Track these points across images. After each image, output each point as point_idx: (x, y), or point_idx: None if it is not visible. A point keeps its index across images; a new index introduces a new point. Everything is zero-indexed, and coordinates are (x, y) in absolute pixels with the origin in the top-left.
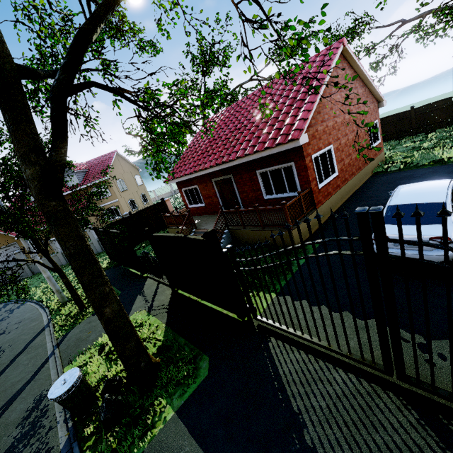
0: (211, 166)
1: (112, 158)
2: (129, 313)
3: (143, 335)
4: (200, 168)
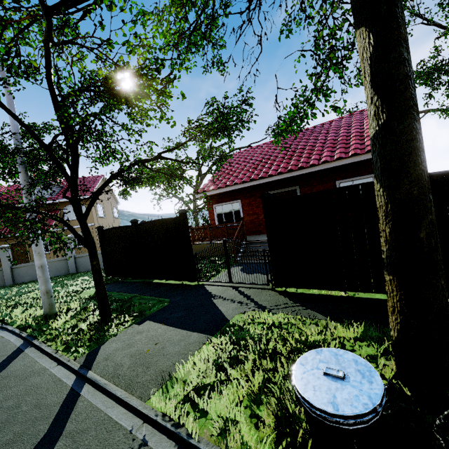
0: (279, 173)
1: (98, 181)
2: (225, 316)
3: (301, 335)
4: (262, 175)
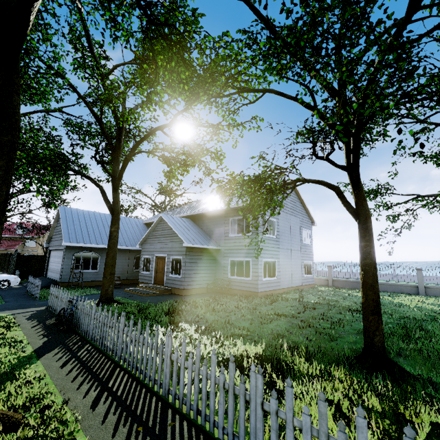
0: None
1: None
2: None
3: None
4: None
